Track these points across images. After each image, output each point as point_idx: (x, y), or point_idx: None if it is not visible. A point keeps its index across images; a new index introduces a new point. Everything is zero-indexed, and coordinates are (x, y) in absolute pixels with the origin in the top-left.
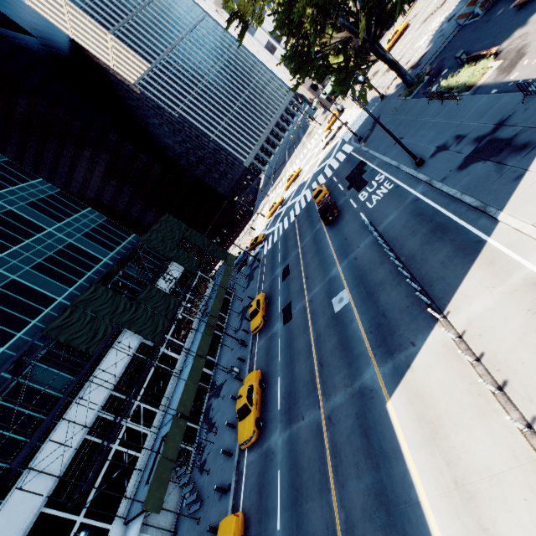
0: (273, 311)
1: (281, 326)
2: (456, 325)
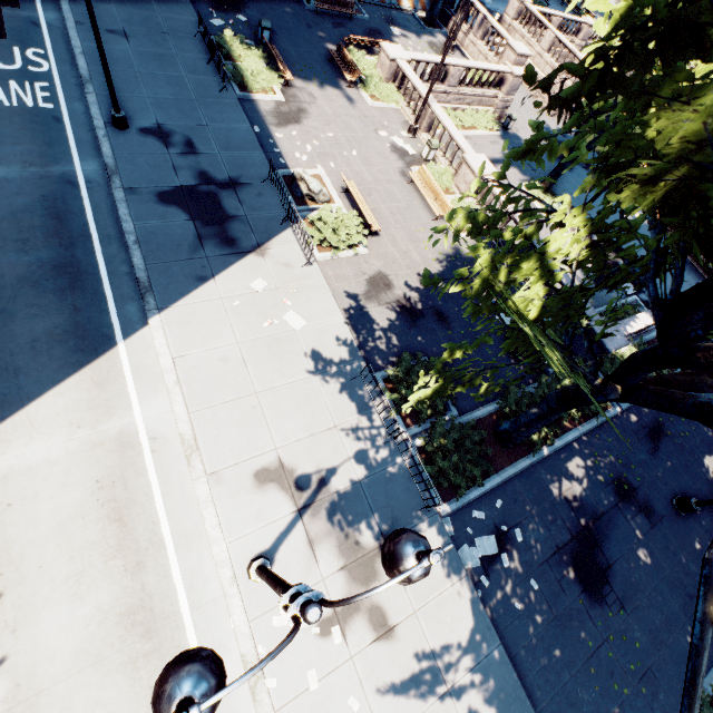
0: None
1: None
2: None
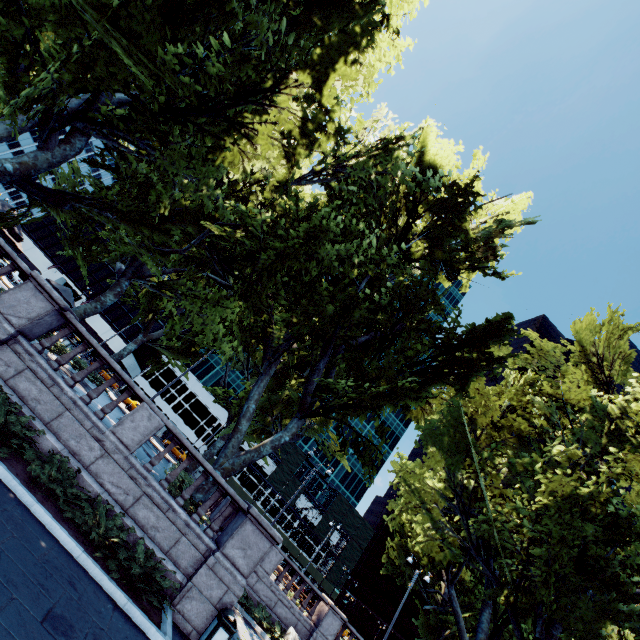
0: None
1: None
2: None
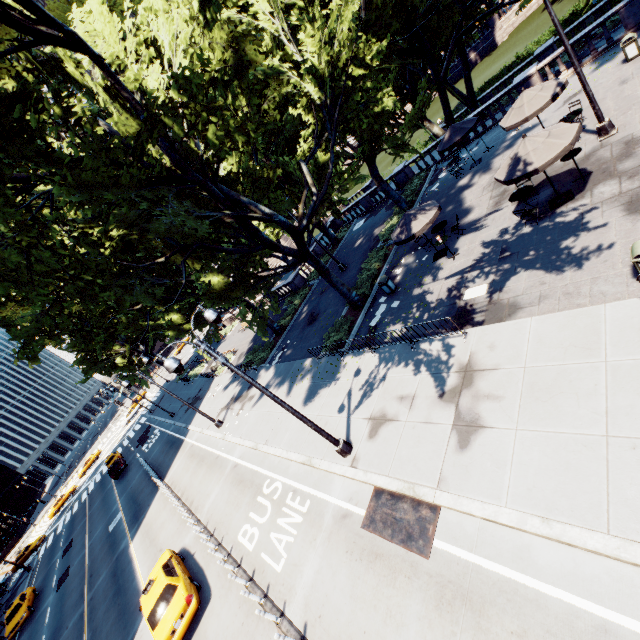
0: (45, 593)
1: (55, 594)
2: (167, 480)
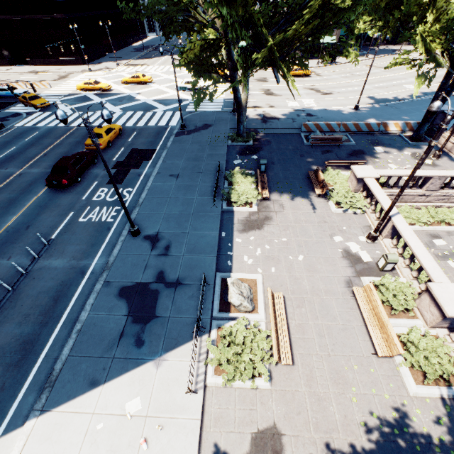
0: None
1: None
2: None
